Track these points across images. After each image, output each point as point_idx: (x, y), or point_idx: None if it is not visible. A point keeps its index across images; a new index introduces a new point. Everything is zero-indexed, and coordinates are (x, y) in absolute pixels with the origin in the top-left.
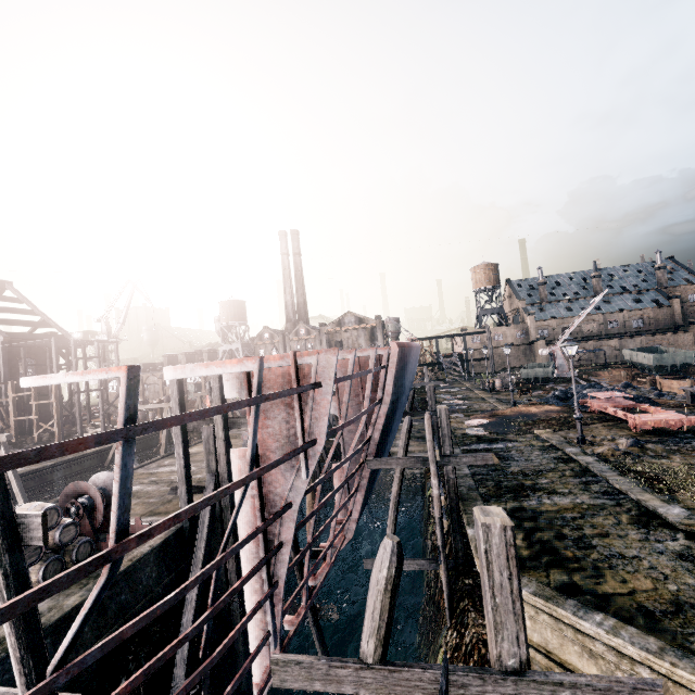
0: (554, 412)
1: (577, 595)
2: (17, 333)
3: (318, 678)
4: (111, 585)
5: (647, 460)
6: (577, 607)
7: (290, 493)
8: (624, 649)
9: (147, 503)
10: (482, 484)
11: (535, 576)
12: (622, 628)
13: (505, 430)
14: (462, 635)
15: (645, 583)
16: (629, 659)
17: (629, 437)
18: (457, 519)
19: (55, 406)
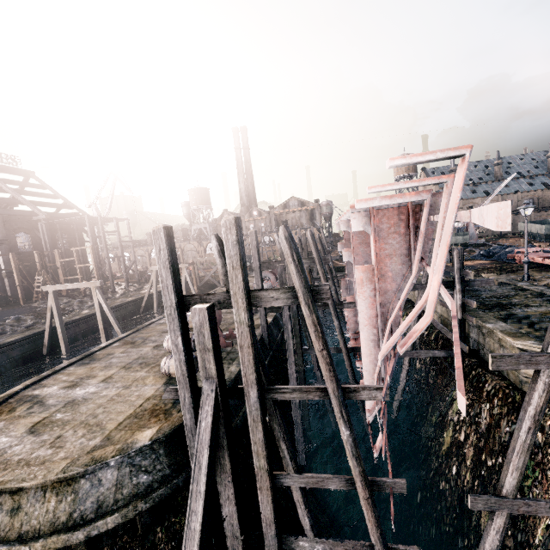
0: (487, 264)
1: None
2: (52, 213)
3: (523, 363)
4: None
5: None
6: None
7: (399, 293)
8: None
9: None
10: None
11: None
12: None
13: None
14: (480, 388)
15: None
16: None
17: None
18: (463, 323)
19: (95, 268)
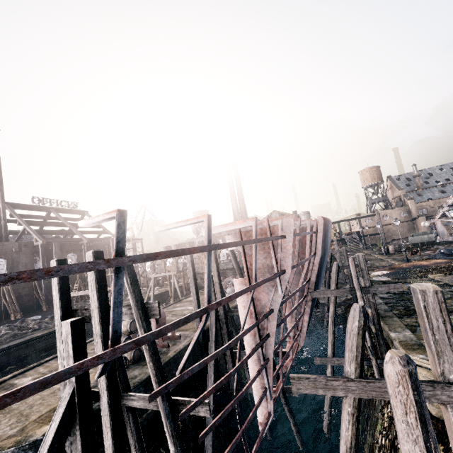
0: (442, 263)
1: None
2: (92, 238)
3: (320, 387)
4: (167, 364)
5: None
6: None
7: (271, 303)
8: None
9: None
10: (394, 308)
11: None
12: None
13: (404, 276)
14: None
15: None
16: None
17: None
18: (379, 330)
19: None
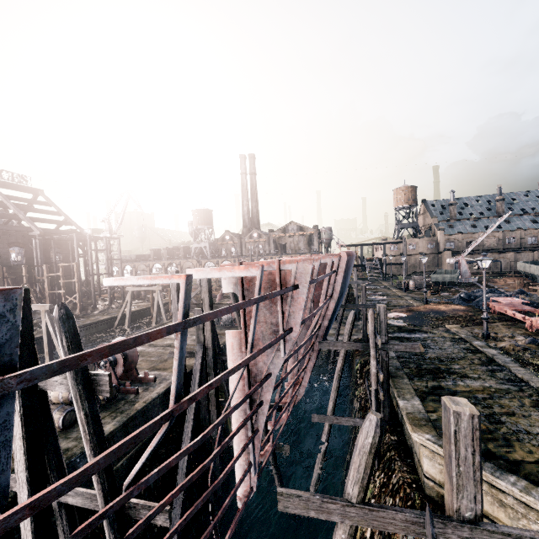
0: (460, 310)
1: (492, 459)
2: (49, 229)
3: (313, 508)
4: (132, 419)
5: None
6: (493, 469)
7: (270, 366)
8: (534, 505)
9: (149, 360)
10: (406, 366)
11: None
12: (533, 489)
13: (421, 323)
14: (389, 477)
15: None
16: (536, 512)
17: (526, 335)
18: (387, 391)
19: (77, 284)
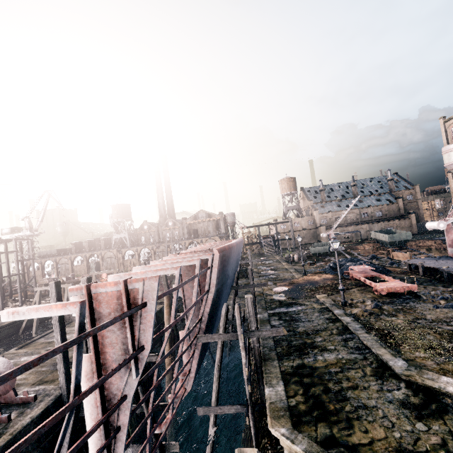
0: (329, 279)
1: (334, 448)
2: None
3: None
4: None
5: (383, 319)
6: None
7: (125, 388)
8: None
9: (39, 372)
10: (279, 344)
11: (308, 430)
12: None
13: (298, 296)
14: None
15: (380, 432)
16: None
17: (373, 299)
18: (261, 375)
19: None
